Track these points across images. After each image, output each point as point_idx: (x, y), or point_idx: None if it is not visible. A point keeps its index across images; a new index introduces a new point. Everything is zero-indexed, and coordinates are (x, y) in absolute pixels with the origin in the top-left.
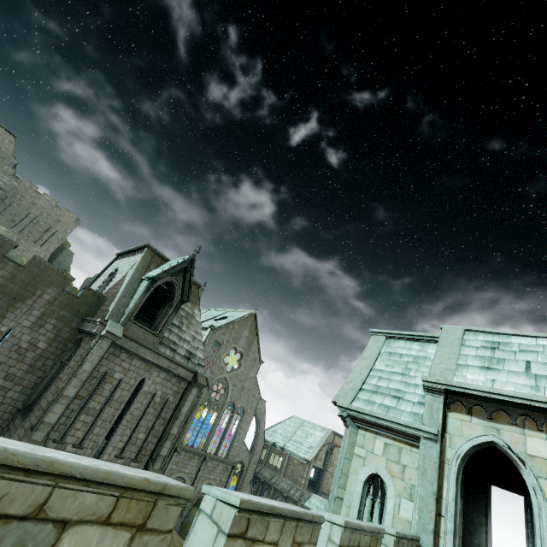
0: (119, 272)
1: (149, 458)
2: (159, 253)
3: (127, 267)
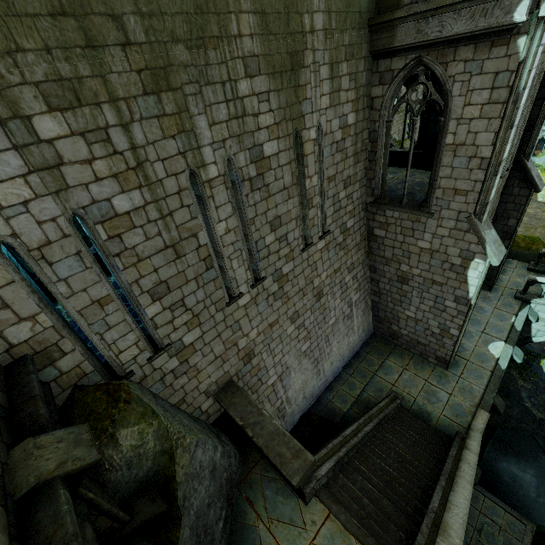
0: None
1: (516, 157)
2: None
3: None
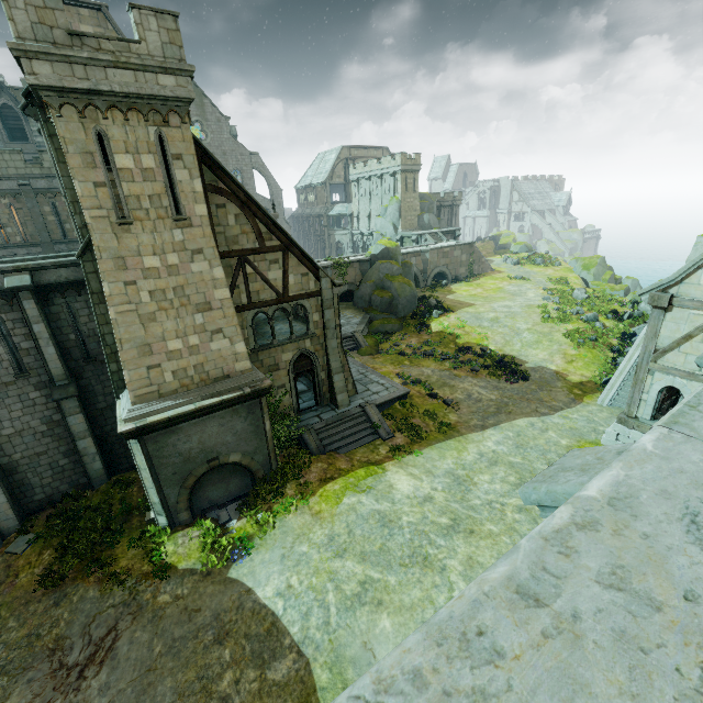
0: None
1: None
2: None
3: None
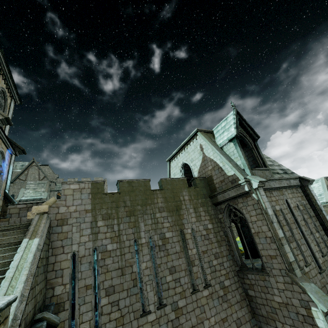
0: (189, 162)
1: None
2: (205, 130)
3: (195, 153)
